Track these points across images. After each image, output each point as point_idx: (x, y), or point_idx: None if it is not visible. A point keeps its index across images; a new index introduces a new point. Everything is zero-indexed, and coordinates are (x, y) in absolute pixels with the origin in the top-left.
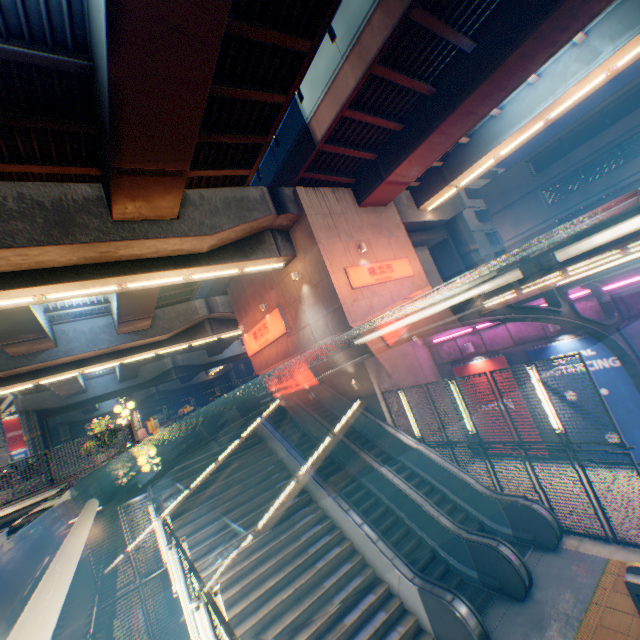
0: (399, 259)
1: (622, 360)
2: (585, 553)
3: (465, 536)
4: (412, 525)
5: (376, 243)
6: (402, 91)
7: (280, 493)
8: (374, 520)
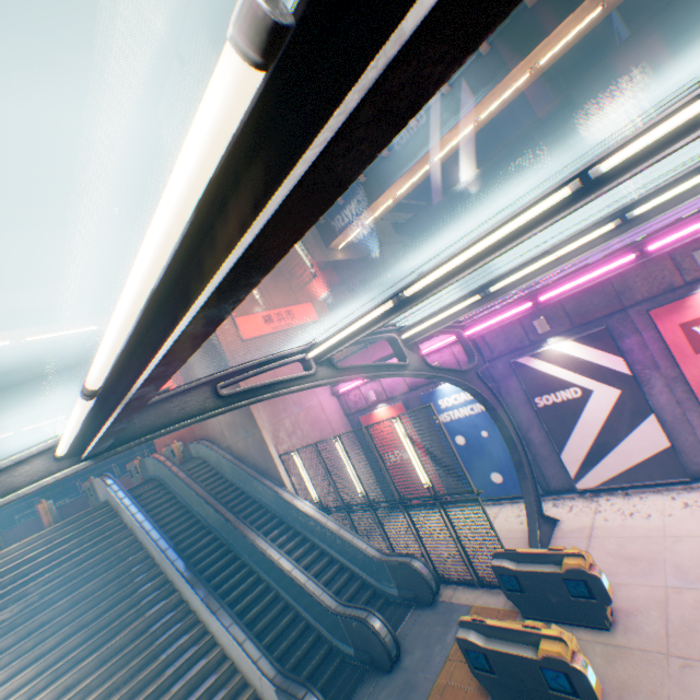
0: (303, 303)
1: (483, 403)
2: (456, 603)
3: (341, 611)
4: (298, 606)
5: (275, 287)
6: None
7: (143, 599)
8: (257, 609)
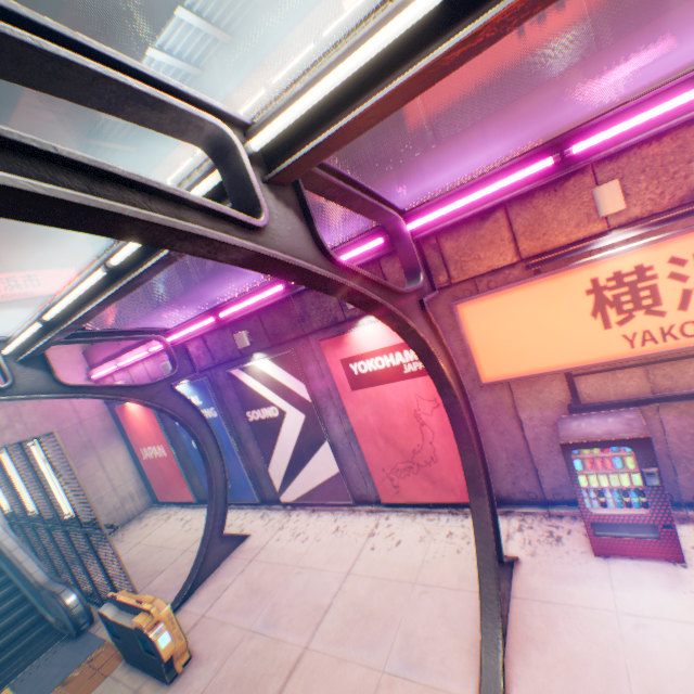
0: (61, 268)
1: (175, 418)
2: (97, 636)
3: None
4: None
5: (13, 244)
6: None
7: None
8: None
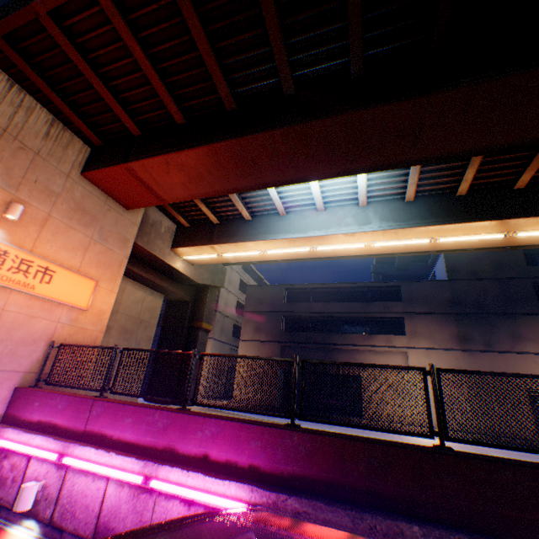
0: (83, 275)
1: None
2: None
3: None
4: None
5: (63, 230)
6: (201, 68)
7: None
8: None
